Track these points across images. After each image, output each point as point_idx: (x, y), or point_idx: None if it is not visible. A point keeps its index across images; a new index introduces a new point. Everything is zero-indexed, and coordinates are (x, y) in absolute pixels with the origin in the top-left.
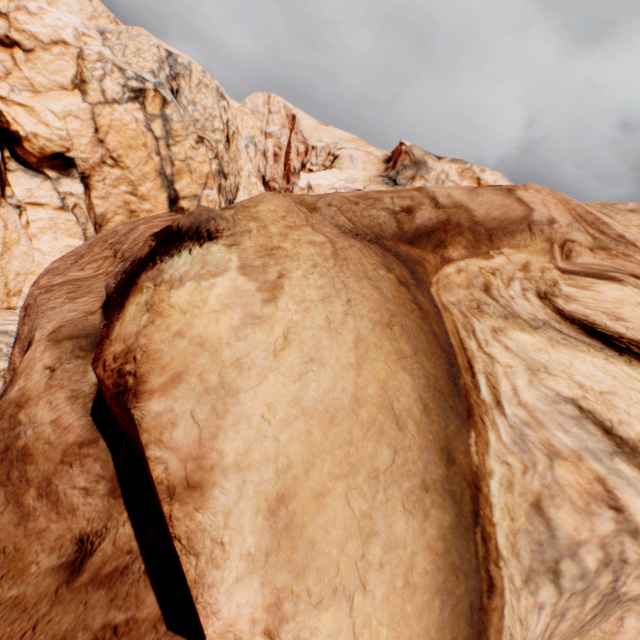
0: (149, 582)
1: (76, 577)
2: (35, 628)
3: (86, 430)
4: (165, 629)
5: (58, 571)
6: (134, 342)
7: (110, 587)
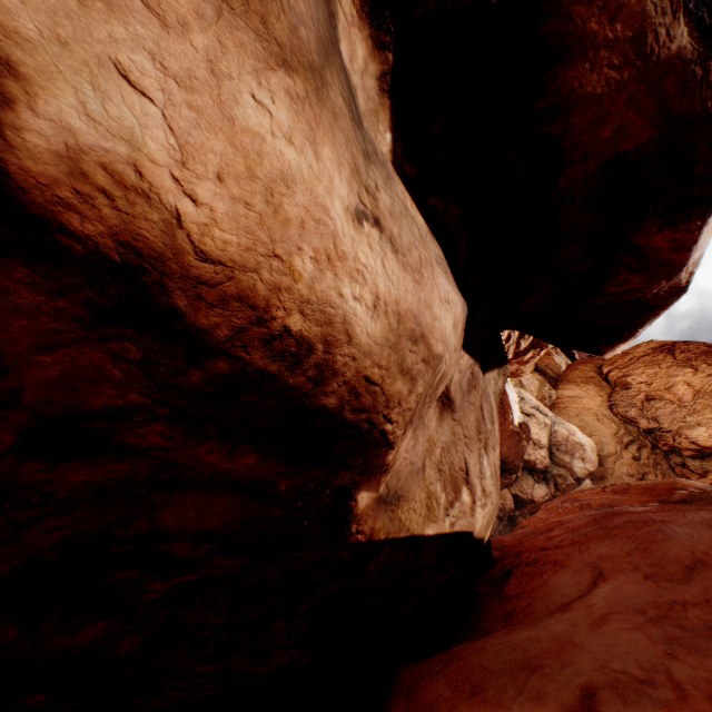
0: (480, 369)
1: (454, 406)
2: (466, 437)
3: (463, 312)
4: (483, 378)
5: (443, 417)
6: (704, 252)
7: (474, 388)
